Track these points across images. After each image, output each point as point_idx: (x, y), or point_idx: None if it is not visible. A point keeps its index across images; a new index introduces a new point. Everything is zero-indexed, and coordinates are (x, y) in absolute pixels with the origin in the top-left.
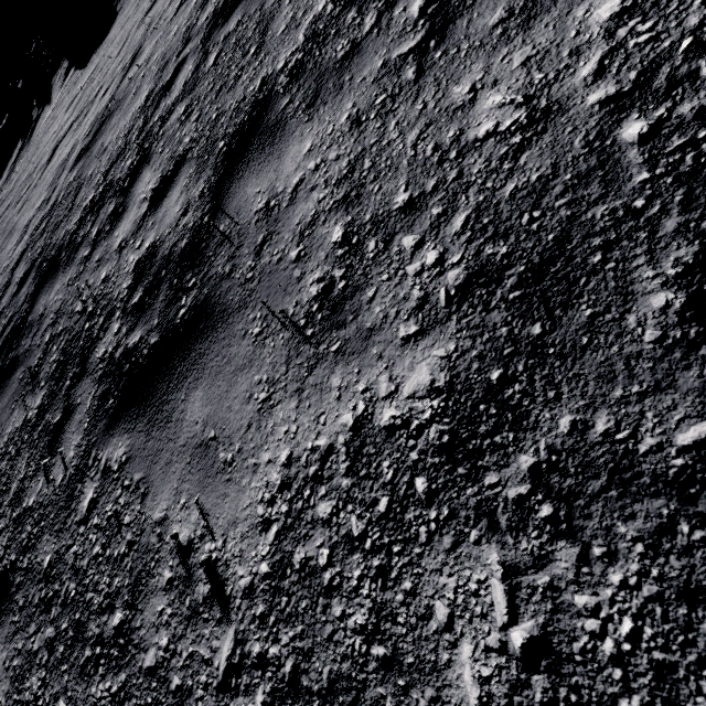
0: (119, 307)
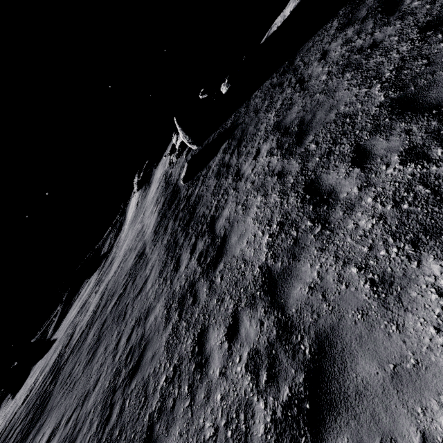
0: None
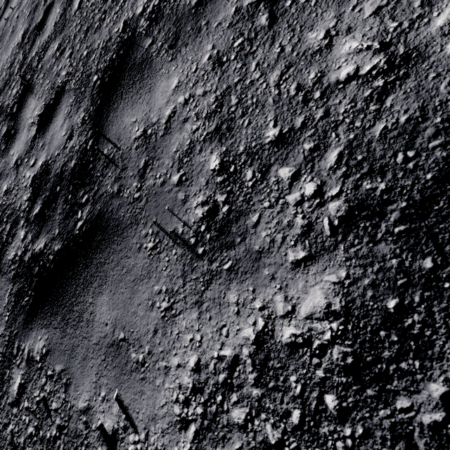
0: (22, 216)
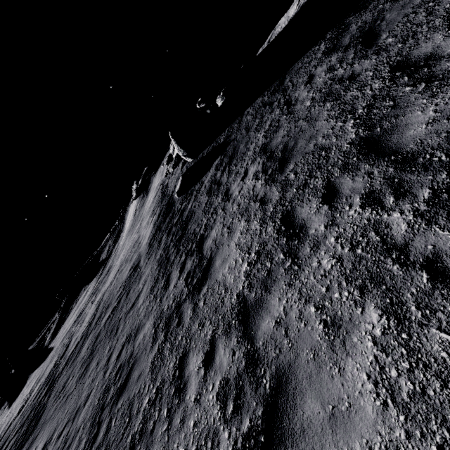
0: None
